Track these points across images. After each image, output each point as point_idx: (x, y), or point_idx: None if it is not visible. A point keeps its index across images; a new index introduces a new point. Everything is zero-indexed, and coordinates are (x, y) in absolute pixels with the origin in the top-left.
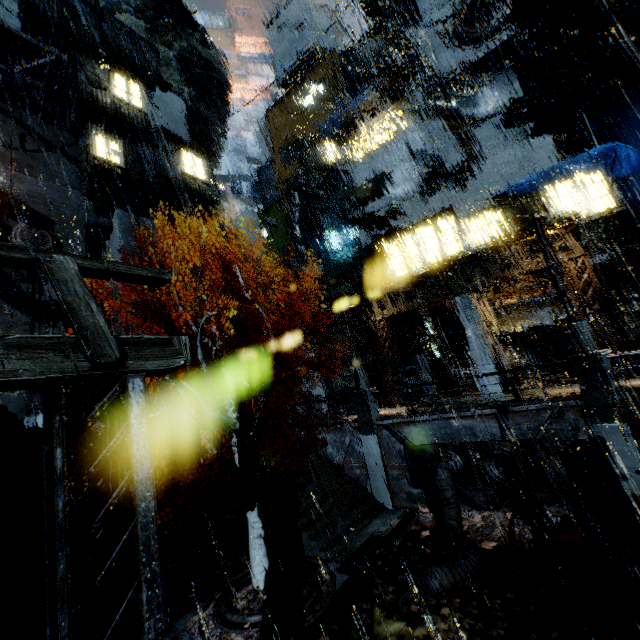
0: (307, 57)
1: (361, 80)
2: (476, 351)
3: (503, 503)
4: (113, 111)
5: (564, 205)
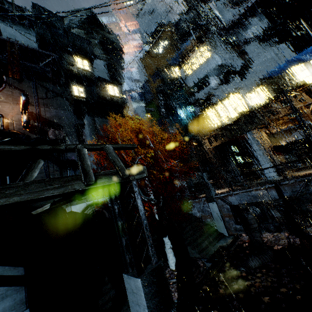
0: (157, 27)
1: (185, 35)
2: (261, 157)
3: (283, 228)
4: (78, 74)
5: (300, 77)
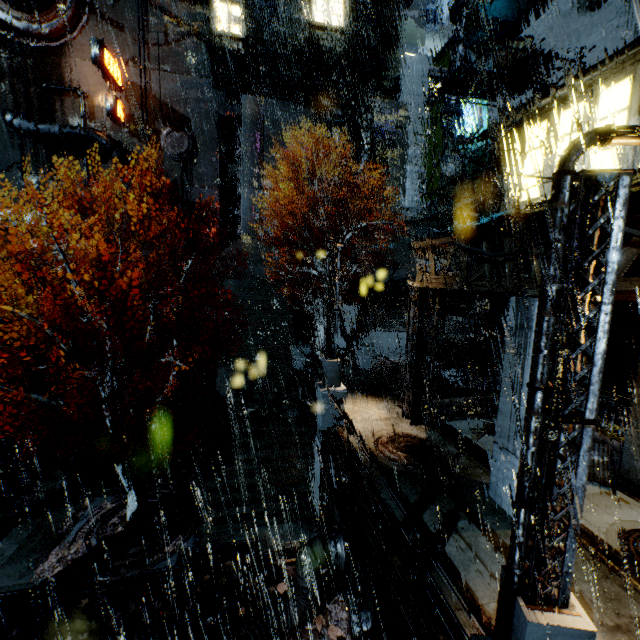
0: None
1: None
2: (505, 417)
3: None
4: None
5: None
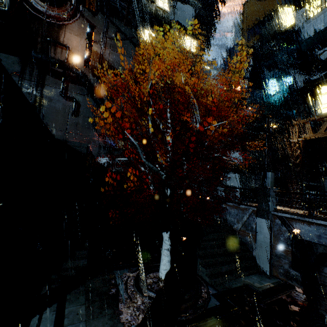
0: None
1: None
2: None
3: None
4: (155, 14)
5: None
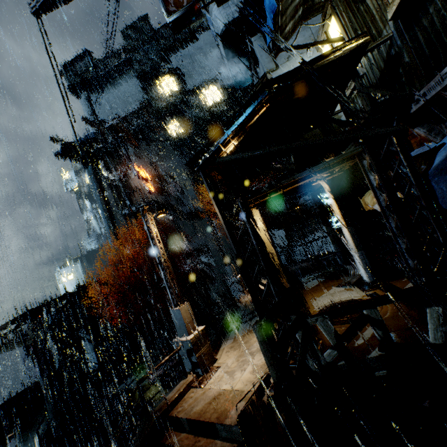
0: None
1: None
2: None
3: None
4: (168, 108)
5: None
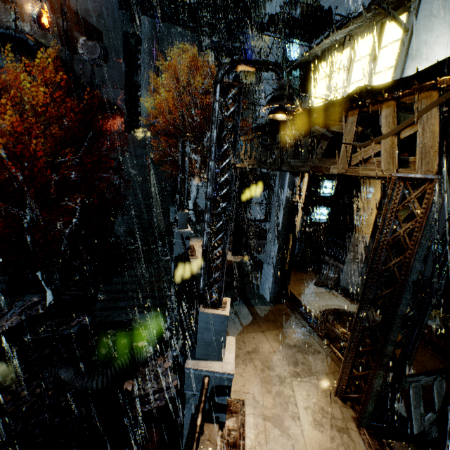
0: None
1: None
2: (269, 245)
3: None
4: None
5: None
